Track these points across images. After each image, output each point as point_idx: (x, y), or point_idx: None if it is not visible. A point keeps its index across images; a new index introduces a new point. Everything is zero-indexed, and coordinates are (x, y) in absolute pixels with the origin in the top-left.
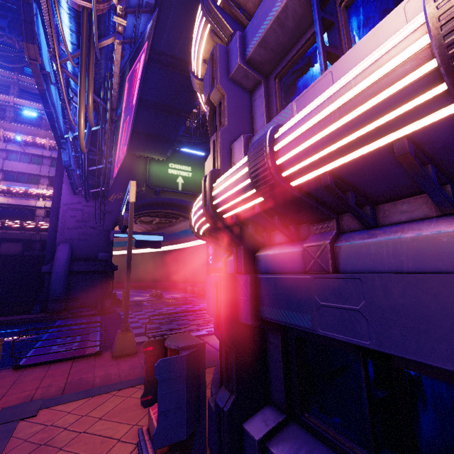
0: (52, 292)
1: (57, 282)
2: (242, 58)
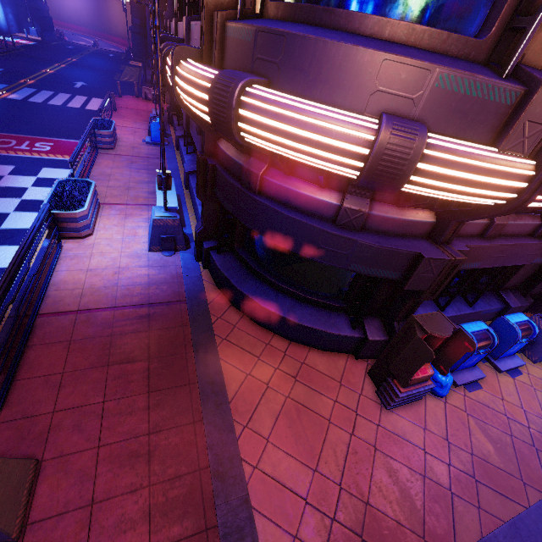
0: None
1: None
2: None
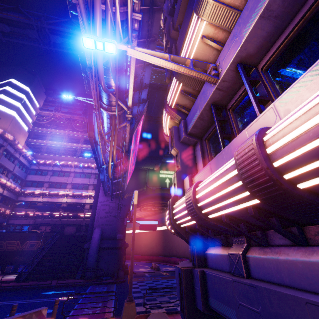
0: (88, 263)
1: (91, 256)
2: (186, 133)
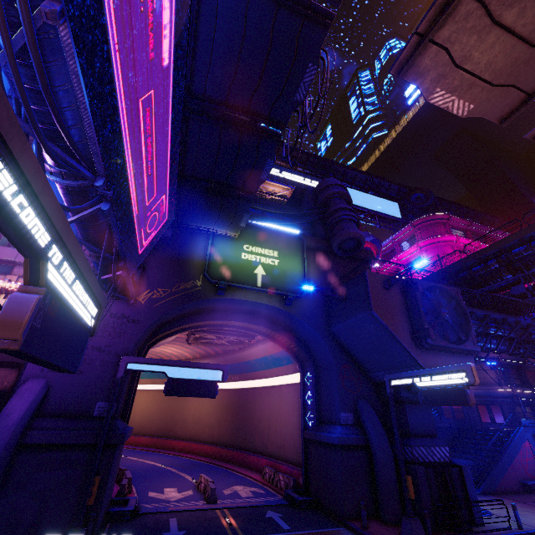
0: None
1: None
2: None
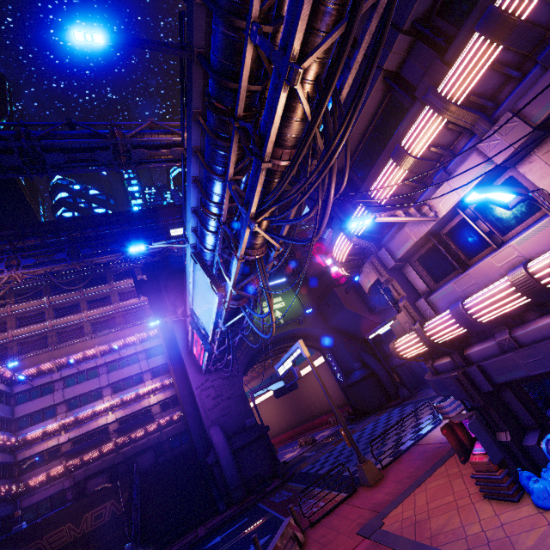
0: (229, 480)
1: (229, 468)
2: (394, 260)
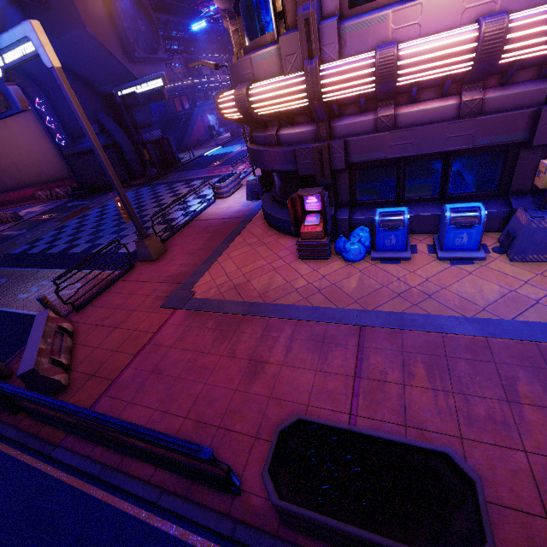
0: None
1: None
2: None
